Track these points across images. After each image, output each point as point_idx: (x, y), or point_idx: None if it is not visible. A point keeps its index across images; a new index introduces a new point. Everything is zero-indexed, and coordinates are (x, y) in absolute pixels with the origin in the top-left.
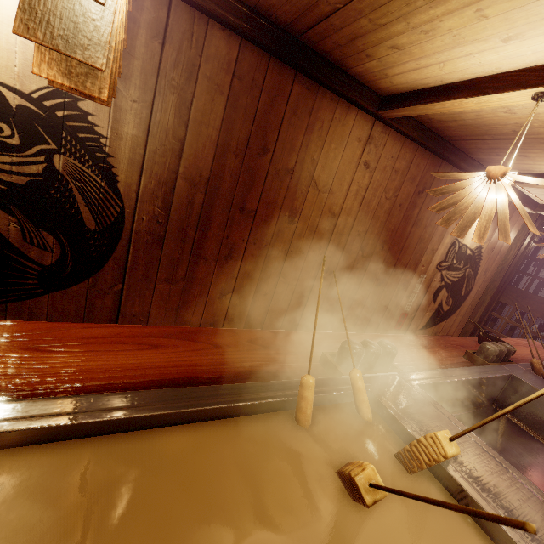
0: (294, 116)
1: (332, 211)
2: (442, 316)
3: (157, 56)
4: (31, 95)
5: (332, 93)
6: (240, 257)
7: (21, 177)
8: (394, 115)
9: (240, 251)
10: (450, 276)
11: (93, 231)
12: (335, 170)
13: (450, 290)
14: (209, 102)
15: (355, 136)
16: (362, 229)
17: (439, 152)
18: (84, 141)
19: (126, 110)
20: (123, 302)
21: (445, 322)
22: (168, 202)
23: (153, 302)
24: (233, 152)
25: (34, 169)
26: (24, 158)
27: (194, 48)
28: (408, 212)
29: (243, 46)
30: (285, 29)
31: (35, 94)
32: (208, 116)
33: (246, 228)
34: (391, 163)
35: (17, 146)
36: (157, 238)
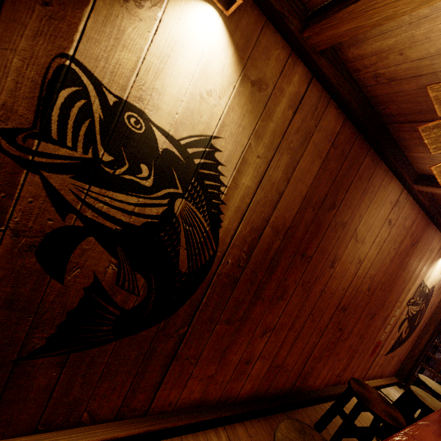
0: (359, 180)
1: (360, 257)
2: (400, 343)
3: (287, 121)
4: (179, 141)
5: (386, 165)
6: (289, 297)
7: (139, 218)
8: (429, 190)
9: (290, 291)
10: (412, 310)
11: (183, 274)
12: (370, 225)
13: (409, 321)
14: (309, 163)
15: (389, 199)
16: (373, 272)
17: (435, 217)
18: (207, 188)
19: (249, 164)
20: (182, 344)
21: (400, 347)
22: (252, 247)
23: (208, 343)
24: (312, 206)
25: (154, 211)
26: (149, 199)
27: (313, 119)
28: (402, 260)
29: (345, 123)
30: (381, 116)
31: (183, 141)
32: (305, 175)
33: (301, 271)
34: (403, 221)
35: (148, 188)
36: (233, 280)
